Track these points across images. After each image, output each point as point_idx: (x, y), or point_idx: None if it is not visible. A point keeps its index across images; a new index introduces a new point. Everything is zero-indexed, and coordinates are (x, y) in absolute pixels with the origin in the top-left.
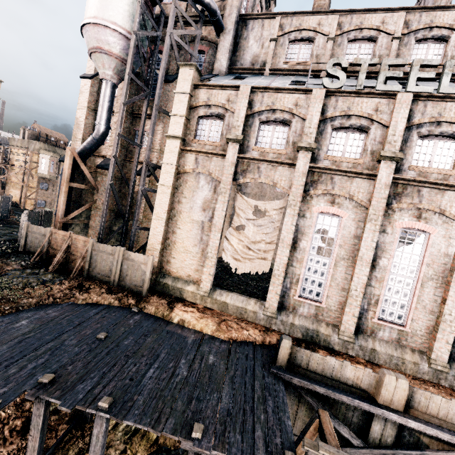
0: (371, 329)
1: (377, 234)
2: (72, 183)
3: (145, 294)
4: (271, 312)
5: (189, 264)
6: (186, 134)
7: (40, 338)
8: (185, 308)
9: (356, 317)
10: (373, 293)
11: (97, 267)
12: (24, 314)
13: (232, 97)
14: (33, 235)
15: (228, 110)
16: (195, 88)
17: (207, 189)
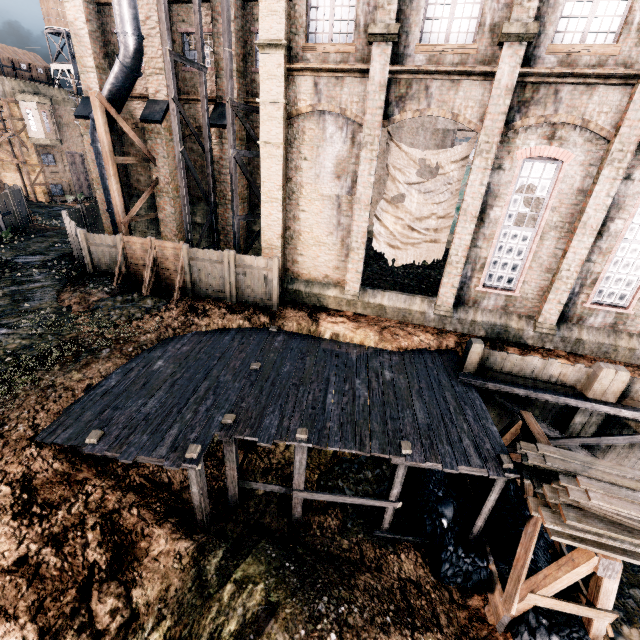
0: (579, 316)
1: (617, 184)
2: (116, 157)
3: (276, 308)
4: (445, 310)
5: (325, 262)
6: (291, 35)
7: (190, 379)
8: (332, 319)
9: (562, 304)
10: (591, 271)
11: (202, 282)
12: (153, 354)
13: None
14: (97, 249)
15: None
16: None
17: (340, 140)
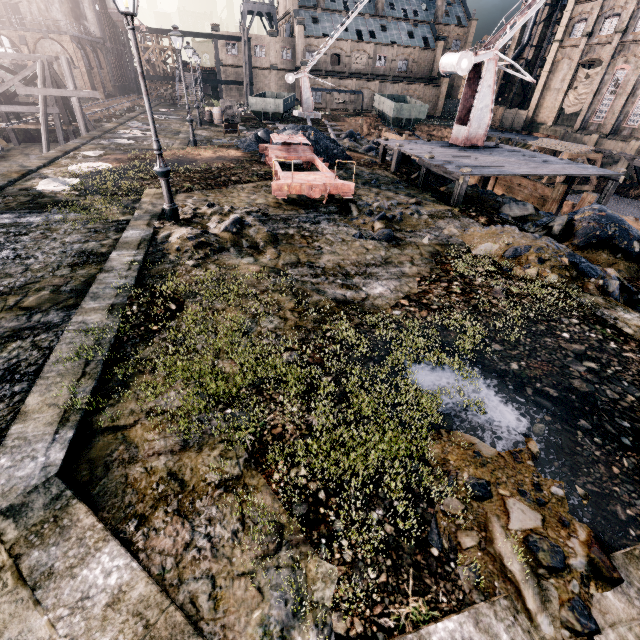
0: (620, 131)
1: (637, 76)
2: (502, 81)
3: (521, 130)
4: (574, 130)
5: (546, 115)
6: (565, 37)
7: None
8: (535, 133)
9: (612, 125)
10: (627, 111)
11: (504, 121)
12: None
13: (594, 6)
14: None
15: (590, 15)
16: (577, 5)
17: (566, 69)
